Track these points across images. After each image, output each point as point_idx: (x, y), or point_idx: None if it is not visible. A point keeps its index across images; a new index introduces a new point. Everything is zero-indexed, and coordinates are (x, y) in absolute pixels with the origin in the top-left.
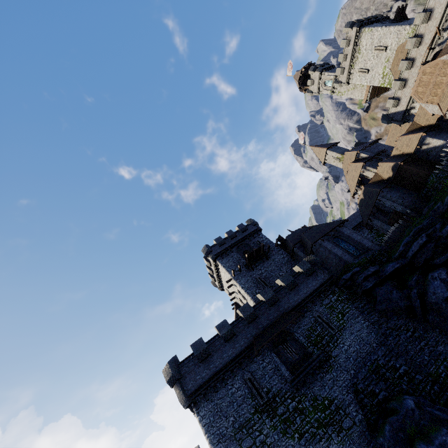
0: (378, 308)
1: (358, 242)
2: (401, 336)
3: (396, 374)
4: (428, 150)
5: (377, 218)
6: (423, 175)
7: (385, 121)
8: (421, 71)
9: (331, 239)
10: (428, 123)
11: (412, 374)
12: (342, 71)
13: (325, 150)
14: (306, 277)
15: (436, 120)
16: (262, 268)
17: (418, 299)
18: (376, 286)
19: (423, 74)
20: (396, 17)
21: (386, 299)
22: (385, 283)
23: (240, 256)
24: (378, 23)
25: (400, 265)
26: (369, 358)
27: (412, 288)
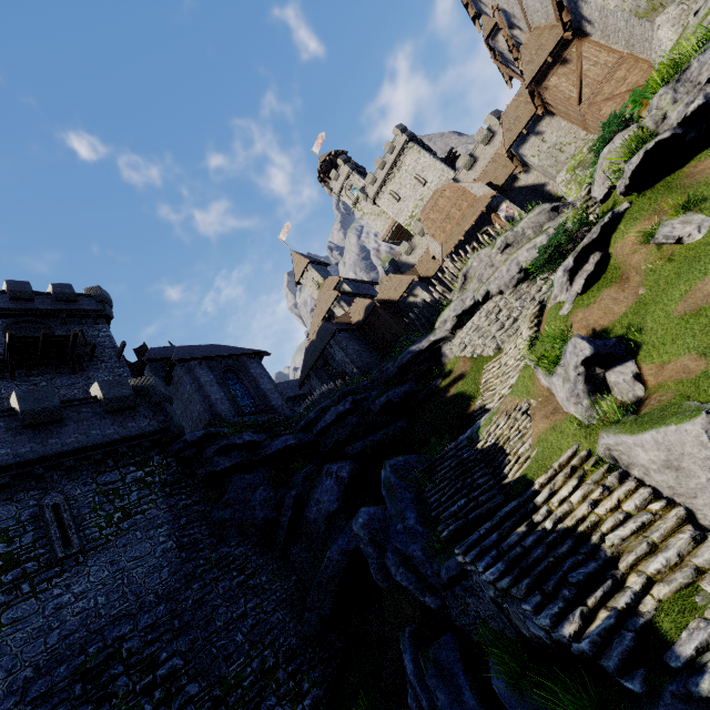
0: (215, 515)
1: (263, 393)
2: (221, 582)
3: (144, 680)
4: (413, 305)
5: (320, 376)
6: (395, 332)
7: (392, 268)
8: (441, 189)
9: (220, 369)
10: (427, 274)
11: (183, 679)
12: (374, 181)
13: (307, 263)
14: (103, 413)
15: (435, 272)
16: (42, 383)
17: (291, 510)
18: (237, 471)
19: (442, 196)
20: (447, 158)
21: (241, 499)
22: (258, 469)
23: (3, 340)
24: (429, 152)
25: (296, 442)
26: (108, 631)
27: (292, 487)
